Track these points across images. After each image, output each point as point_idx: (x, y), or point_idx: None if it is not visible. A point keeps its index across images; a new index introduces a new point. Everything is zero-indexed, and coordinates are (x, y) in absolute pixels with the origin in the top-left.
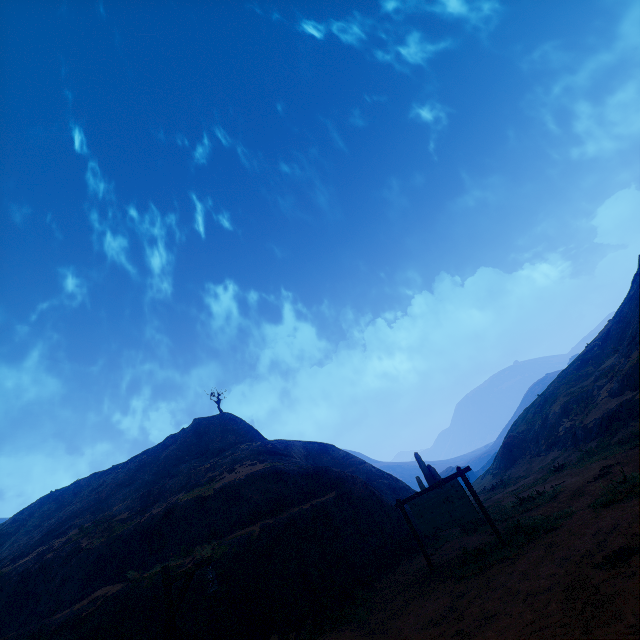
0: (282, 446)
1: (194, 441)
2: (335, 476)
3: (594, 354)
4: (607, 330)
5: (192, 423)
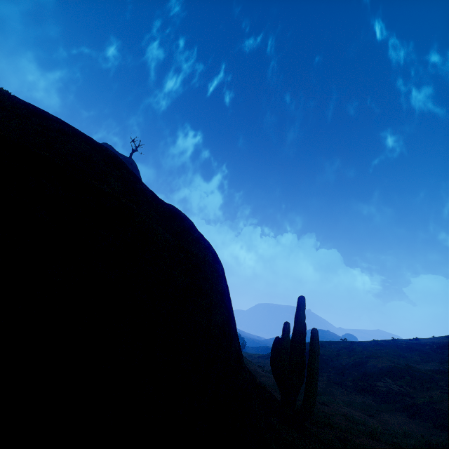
0: None
1: None
2: (194, 233)
3: (424, 350)
4: (448, 342)
5: (101, 143)
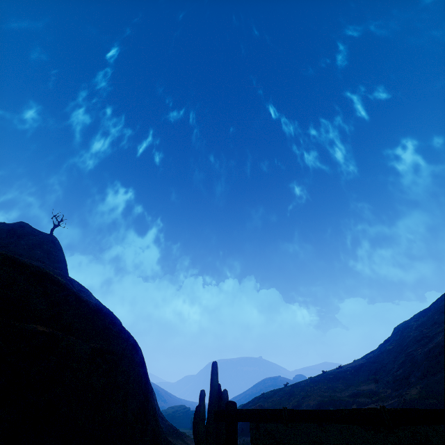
0: (78, 287)
1: (2, 235)
2: (114, 328)
3: (346, 376)
4: (361, 364)
5: (16, 222)
